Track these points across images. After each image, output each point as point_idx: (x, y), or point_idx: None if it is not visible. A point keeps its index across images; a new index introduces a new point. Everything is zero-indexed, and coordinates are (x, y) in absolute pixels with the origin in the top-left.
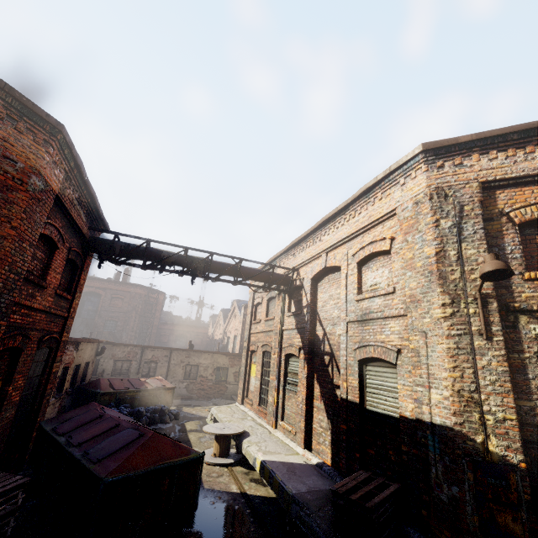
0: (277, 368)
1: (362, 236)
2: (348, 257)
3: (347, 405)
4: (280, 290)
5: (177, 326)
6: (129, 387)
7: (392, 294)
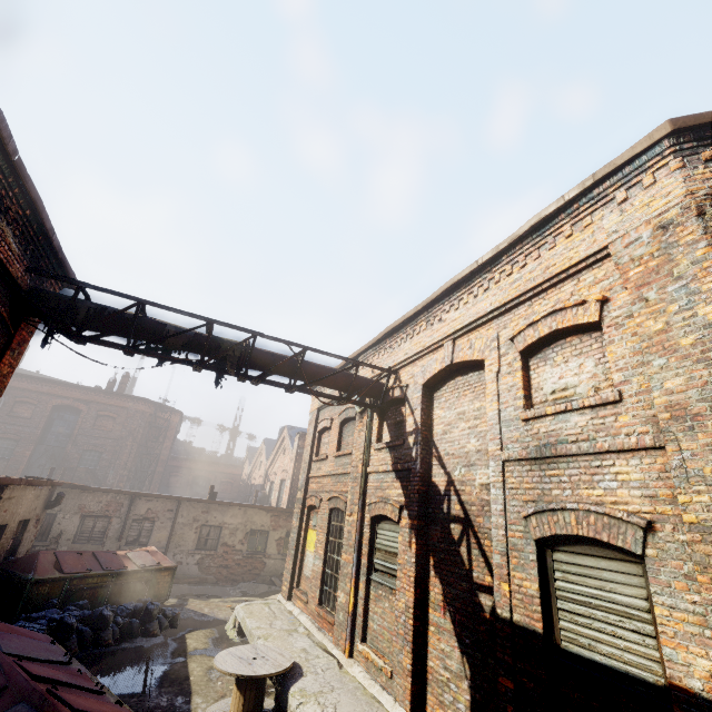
0: (357, 541)
1: (530, 304)
2: (499, 343)
3: (513, 634)
4: (366, 404)
5: (197, 463)
6: (93, 568)
7: (615, 405)
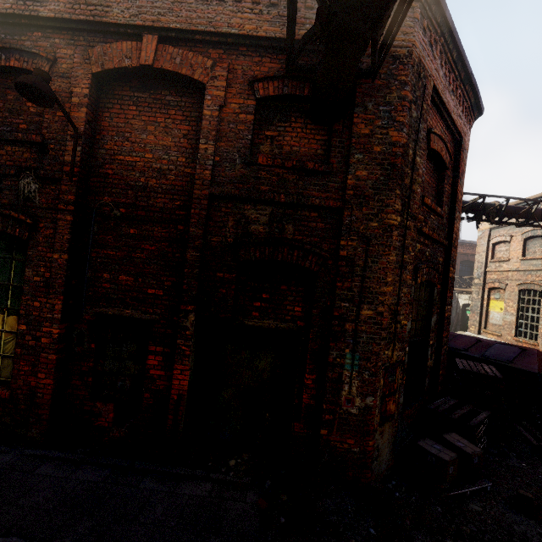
0: None
1: None
2: None
3: None
4: None
5: None
6: None
7: None
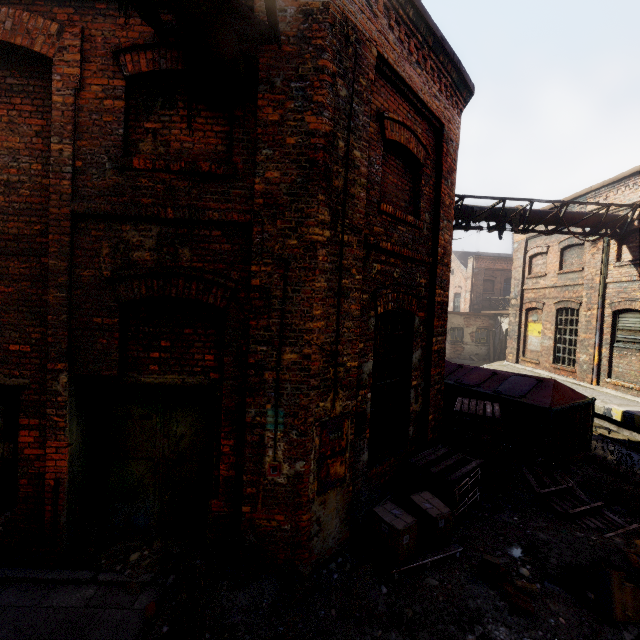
0: (598, 326)
1: None
2: None
3: None
4: (609, 235)
5: None
6: None
7: None
